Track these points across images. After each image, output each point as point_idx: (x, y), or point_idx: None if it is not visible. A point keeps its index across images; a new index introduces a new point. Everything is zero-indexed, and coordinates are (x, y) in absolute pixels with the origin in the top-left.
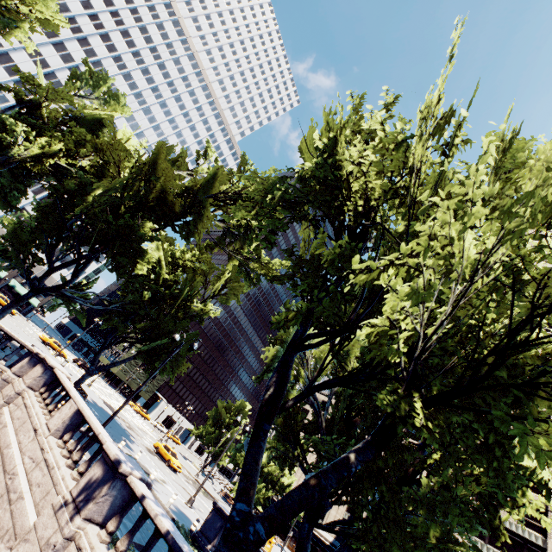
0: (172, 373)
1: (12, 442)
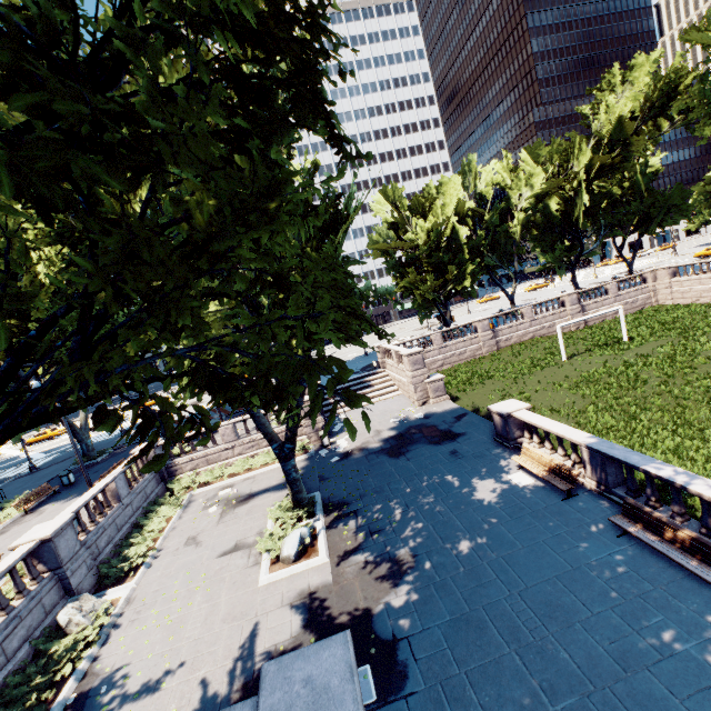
0: (684, 218)
1: (708, 287)
